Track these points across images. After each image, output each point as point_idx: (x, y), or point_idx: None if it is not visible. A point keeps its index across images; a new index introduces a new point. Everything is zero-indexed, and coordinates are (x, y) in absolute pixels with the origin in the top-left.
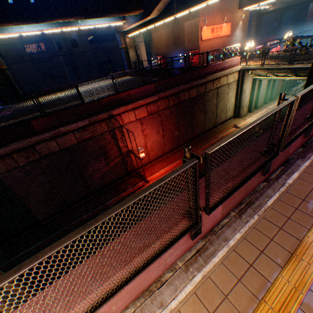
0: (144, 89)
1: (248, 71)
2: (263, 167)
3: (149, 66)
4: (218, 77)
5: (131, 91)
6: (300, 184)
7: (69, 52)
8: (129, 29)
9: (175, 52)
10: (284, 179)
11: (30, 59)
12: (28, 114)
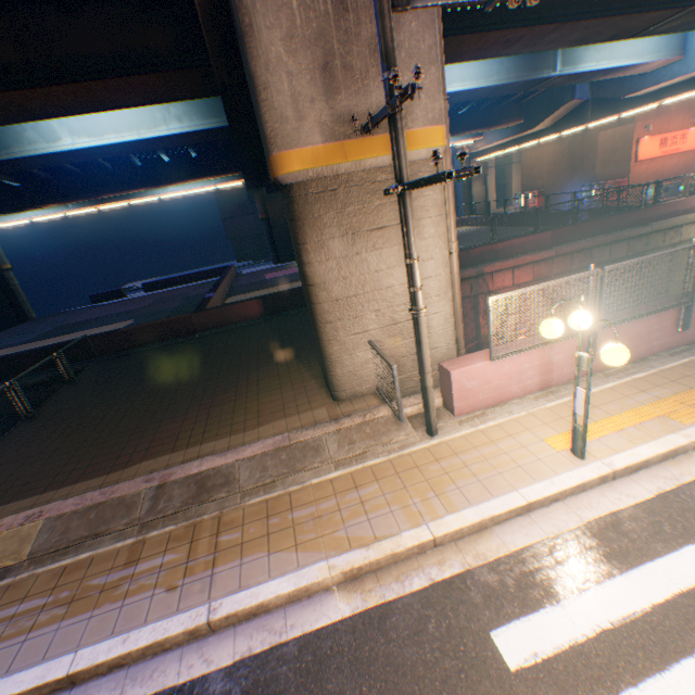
0: (533, 238)
1: None
2: None
3: (499, 210)
4: (676, 224)
5: (513, 241)
6: None
7: None
8: (482, 150)
9: (568, 184)
10: None
11: None
12: None
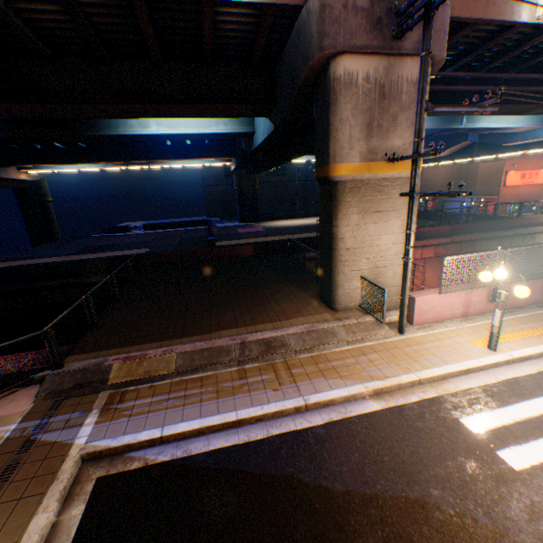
0: (436, 229)
1: None
2: None
3: None
4: (531, 232)
5: (423, 228)
6: None
7: (305, 178)
8: None
9: None
10: None
11: (267, 181)
12: (292, 233)
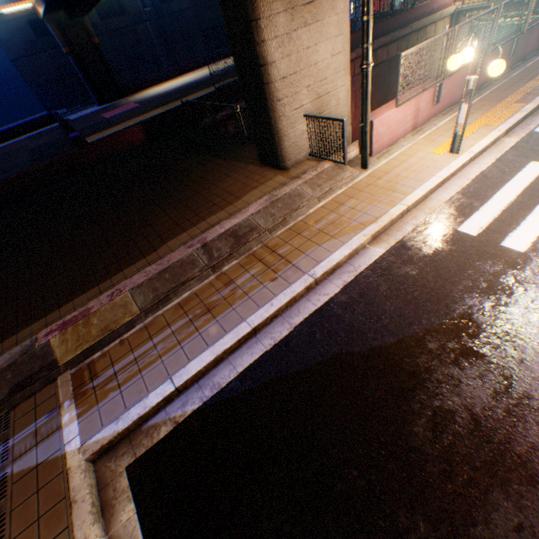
0: None
1: (464, 15)
2: (510, 53)
3: None
4: (424, 25)
5: None
6: (532, 67)
7: (156, 14)
8: None
9: None
10: (521, 67)
11: (105, 30)
12: (178, 100)
